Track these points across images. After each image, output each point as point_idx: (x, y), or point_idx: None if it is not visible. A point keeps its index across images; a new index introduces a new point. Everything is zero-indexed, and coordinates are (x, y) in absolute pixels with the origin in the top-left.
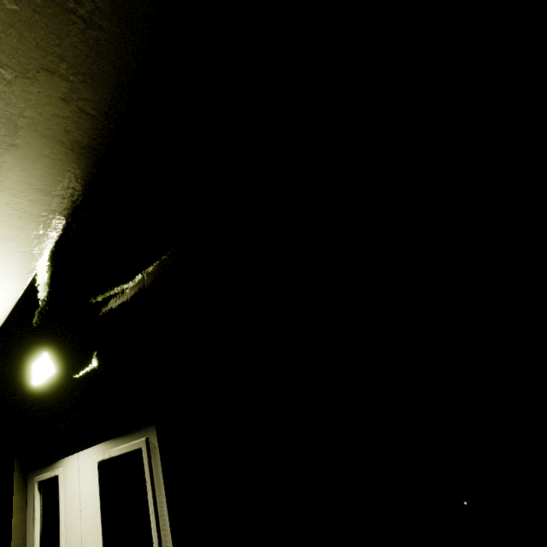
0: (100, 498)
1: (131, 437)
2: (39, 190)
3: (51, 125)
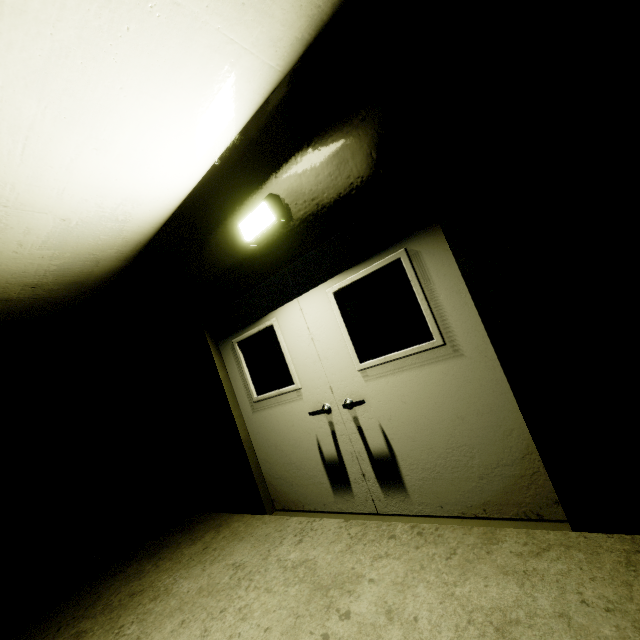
0: (342, 318)
1: (379, 257)
2: None
3: None
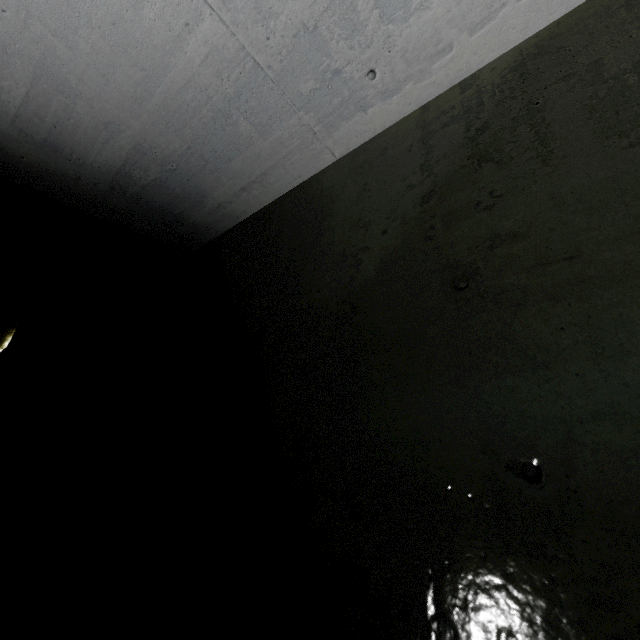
0: None
1: None
2: None
3: None
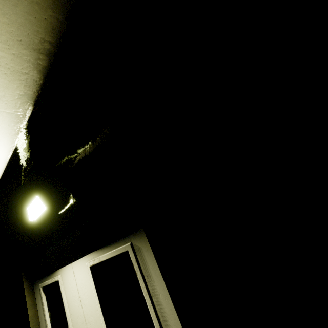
0: (96, 291)
1: (115, 245)
2: (20, 42)
3: None
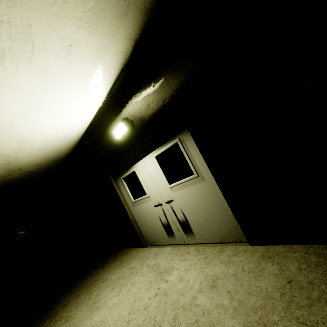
0: (160, 167)
1: (169, 142)
2: (127, 37)
3: (140, 0)
